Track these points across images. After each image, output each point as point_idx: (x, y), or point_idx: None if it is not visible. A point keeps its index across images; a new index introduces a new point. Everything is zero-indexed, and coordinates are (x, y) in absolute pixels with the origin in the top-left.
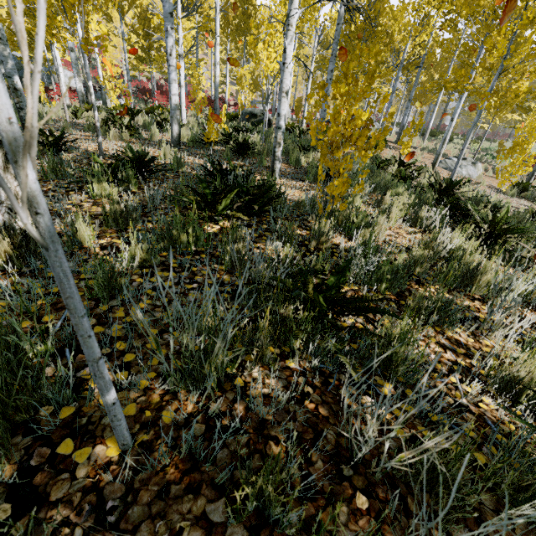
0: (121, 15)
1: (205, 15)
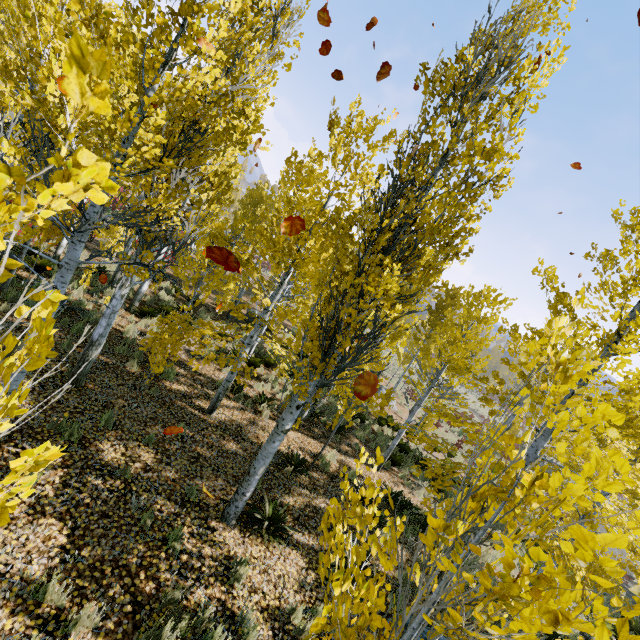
0: None
1: None
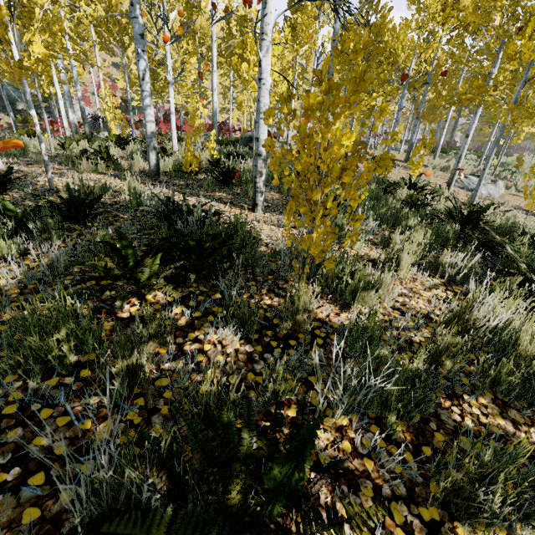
0: (124, 49)
1: (207, 46)
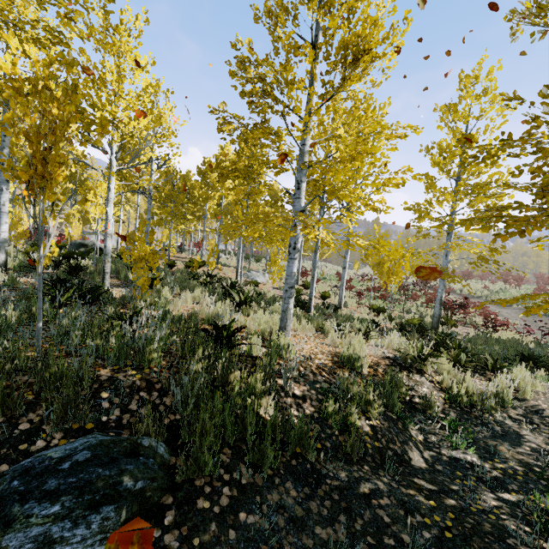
0: None
1: None
